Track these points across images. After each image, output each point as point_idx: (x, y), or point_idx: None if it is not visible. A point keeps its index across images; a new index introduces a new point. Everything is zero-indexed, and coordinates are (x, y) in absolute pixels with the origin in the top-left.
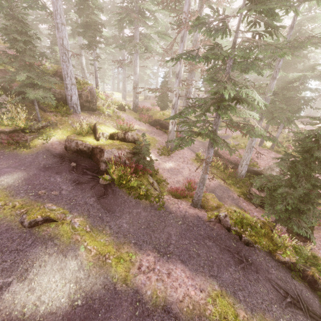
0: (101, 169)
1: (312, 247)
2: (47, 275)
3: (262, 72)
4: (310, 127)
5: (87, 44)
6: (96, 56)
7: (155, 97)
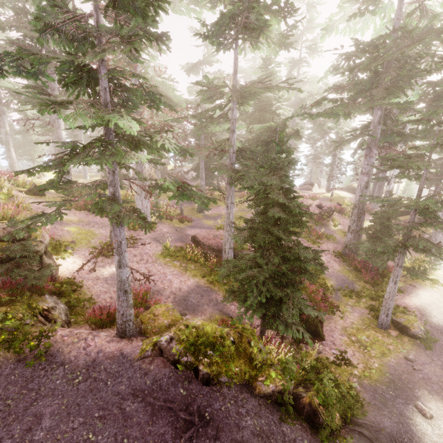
0: None
1: (321, 349)
2: None
3: (173, 106)
4: (311, 195)
5: None
6: None
7: (98, 171)
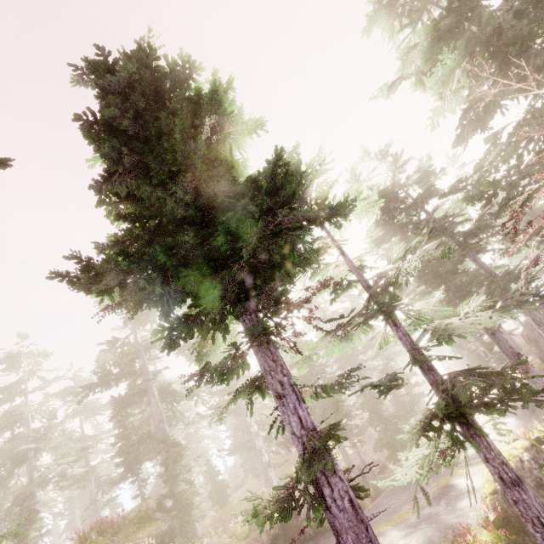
0: (308, 530)
1: None
2: (395, 539)
3: None
4: None
5: (127, 473)
6: (142, 480)
7: (208, 495)
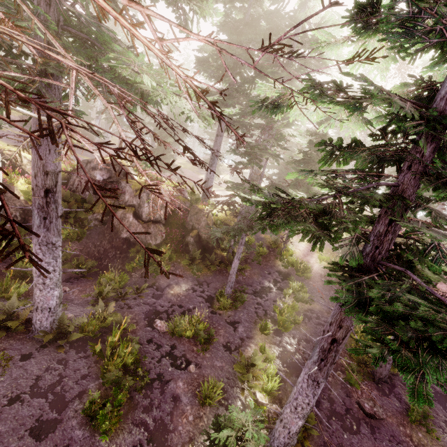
0: None
1: None
2: None
3: None
4: None
5: None
6: None
7: None
